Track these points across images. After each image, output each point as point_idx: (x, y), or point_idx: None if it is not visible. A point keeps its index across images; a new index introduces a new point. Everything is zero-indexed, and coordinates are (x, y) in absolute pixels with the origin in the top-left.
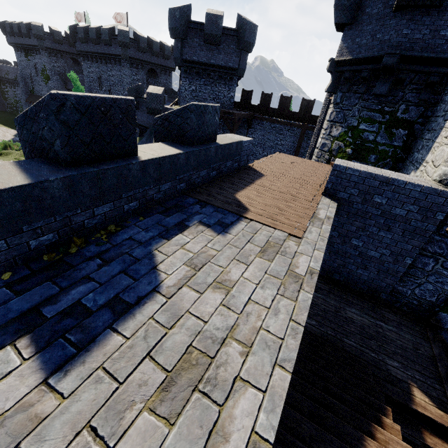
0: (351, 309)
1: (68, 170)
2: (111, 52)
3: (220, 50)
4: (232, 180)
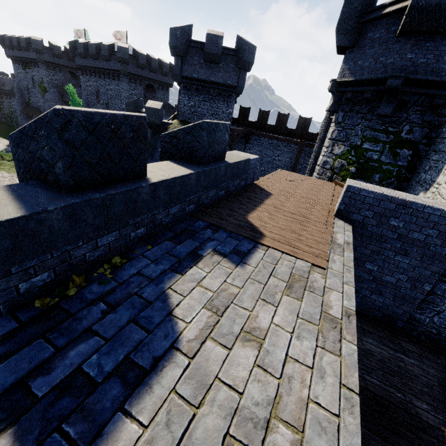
0: (367, 339)
1: (70, 196)
2: (110, 67)
3: (219, 68)
4: (241, 200)
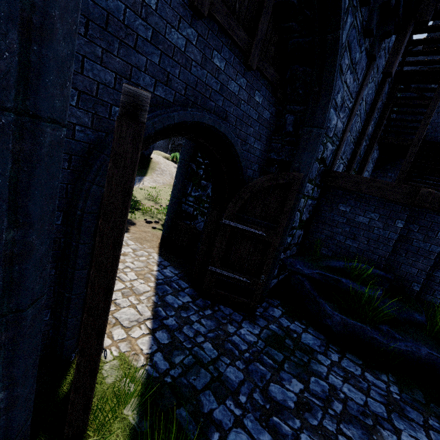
0: None
1: None
2: None
3: None
4: None
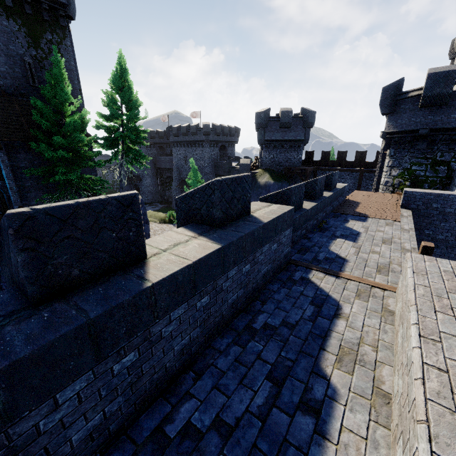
0: None
1: (317, 200)
2: (196, 139)
3: (290, 130)
4: (347, 206)
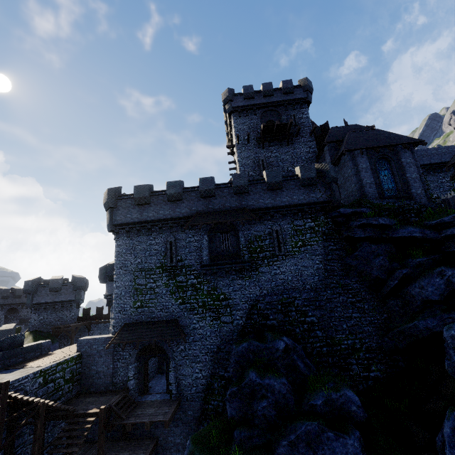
0: (89, 398)
1: None
2: None
3: (61, 293)
4: (31, 360)
